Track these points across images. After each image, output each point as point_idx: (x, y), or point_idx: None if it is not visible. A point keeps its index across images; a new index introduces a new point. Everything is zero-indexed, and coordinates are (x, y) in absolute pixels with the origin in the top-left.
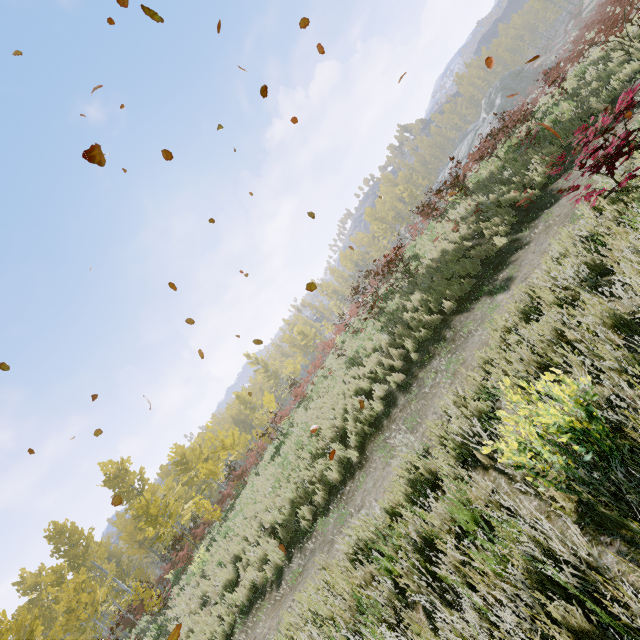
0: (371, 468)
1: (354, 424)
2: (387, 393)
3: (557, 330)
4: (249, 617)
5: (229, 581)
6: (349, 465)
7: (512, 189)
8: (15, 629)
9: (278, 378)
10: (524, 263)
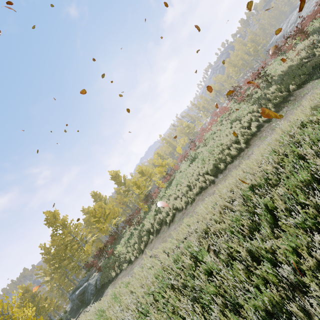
0: (254, 145)
1: (242, 137)
2: (258, 125)
3: None
4: (201, 194)
5: (187, 190)
6: (240, 149)
7: None
8: (100, 211)
9: (174, 147)
10: None
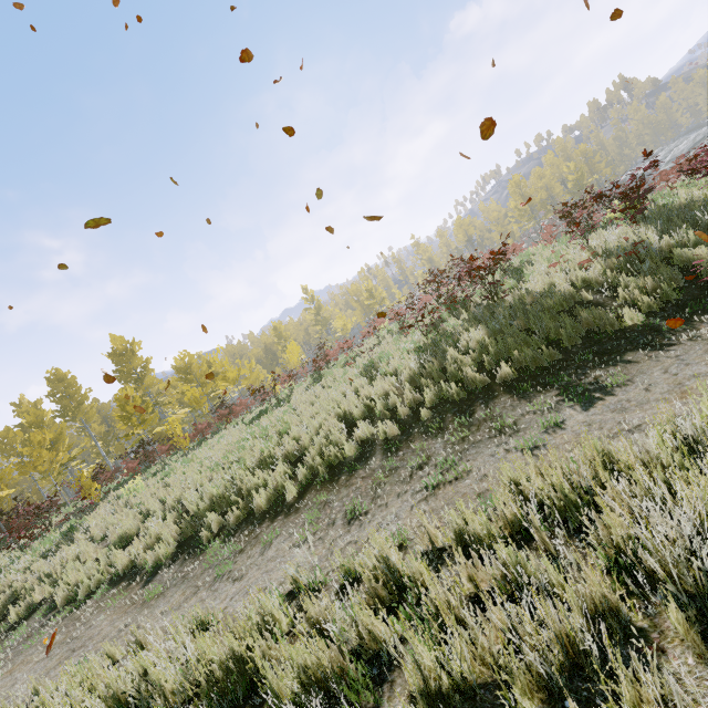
0: (289, 528)
1: (315, 454)
2: (370, 440)
3: (570, 638)
4: (111, 591)
5: (128, 534)
6: (282, 500)
7: (704, 244)
8: None
9: (326, 327)
10: (640, 378)
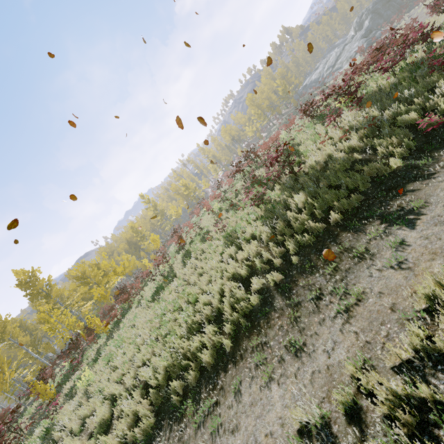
0: (246, 373)
1: (230, 310)
2: (264, 288)
3: None
4: None
5: (105, 419)
6: (222, 352)
7: (411, 110)
8: None
9: (164, 216)
10: (433, 199)
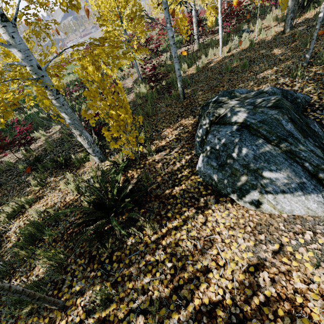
0: None
1: None
2: None
3: None
4: None
5: None
6: None
7: None
8: None
9: None
10: None
